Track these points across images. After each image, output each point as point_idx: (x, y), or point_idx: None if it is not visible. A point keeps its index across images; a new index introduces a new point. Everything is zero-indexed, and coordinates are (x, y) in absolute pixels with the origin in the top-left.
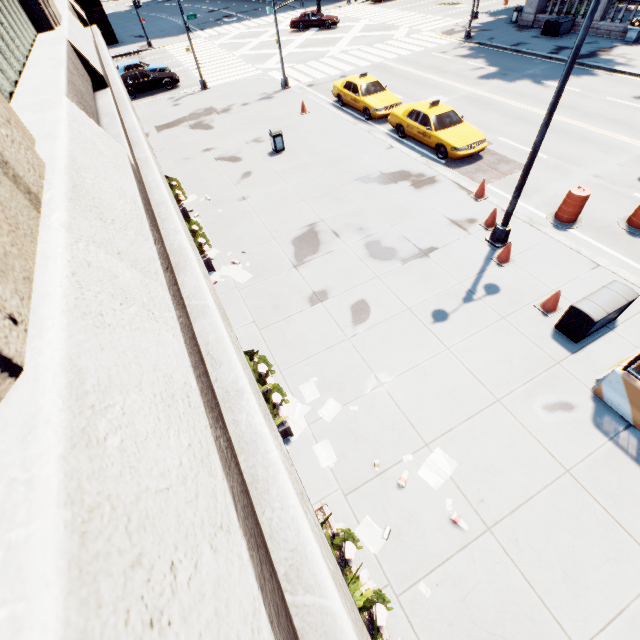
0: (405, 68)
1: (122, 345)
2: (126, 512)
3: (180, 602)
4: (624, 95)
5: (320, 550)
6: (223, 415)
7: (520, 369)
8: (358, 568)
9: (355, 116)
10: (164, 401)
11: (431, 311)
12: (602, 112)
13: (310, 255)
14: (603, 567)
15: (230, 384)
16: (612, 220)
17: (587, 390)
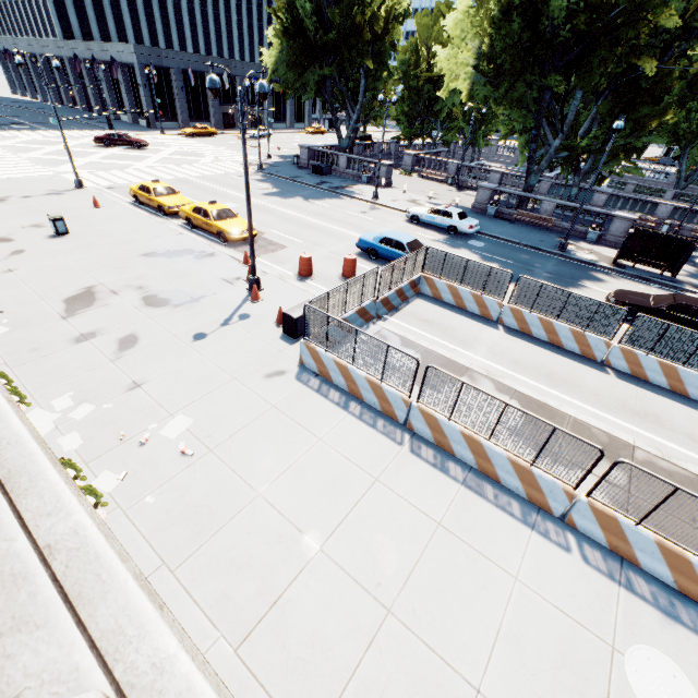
0: (206, 183)
1: None
2: None
3: None
4: (357, 210)
5: None
6: None
7: (255, 358)
8: None
9: (152, 212)
10: None
11: (193, 334)
12: (342, 219)
13: (83, 309)
14: (285, 448)
15: None
16: (335, 275)
17: (296, 362)
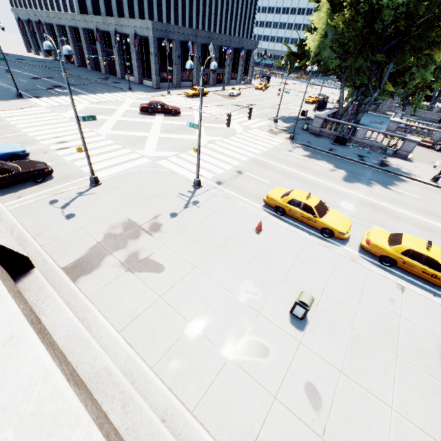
0: (281, 165)
1: None
2: None
3: None
4: None
5: None
6: None
7: None
8: None
9: (307, 230)
10: None
11: None
12: None
13: None
14: None
15: None
16: None
17: None
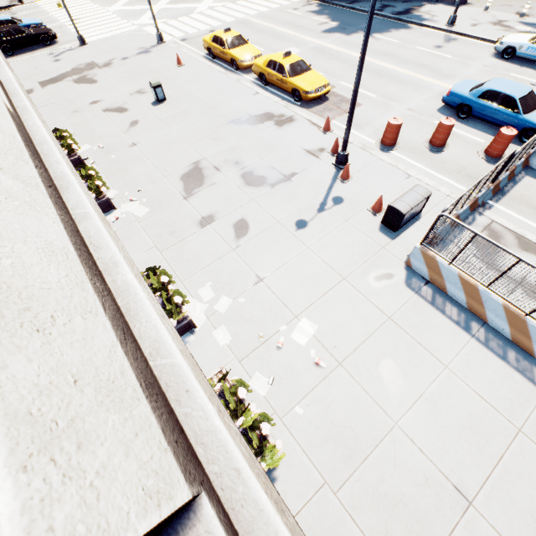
0: (264, 23)
1: (9, 220)
2: (18, 291)
3: (58, 329)
4: (429, 45)
5: (172, 339)
6: (105, 278)
7: (358, 255)
8: (250, 404)
9: (225, 67)
10: (46, 252)
11: (295, 221)
12: (414, 59)
13: (197, 188)
14: (411, 372)
15: (109, 259)
16: (420, 142)
17: (402, 263)
